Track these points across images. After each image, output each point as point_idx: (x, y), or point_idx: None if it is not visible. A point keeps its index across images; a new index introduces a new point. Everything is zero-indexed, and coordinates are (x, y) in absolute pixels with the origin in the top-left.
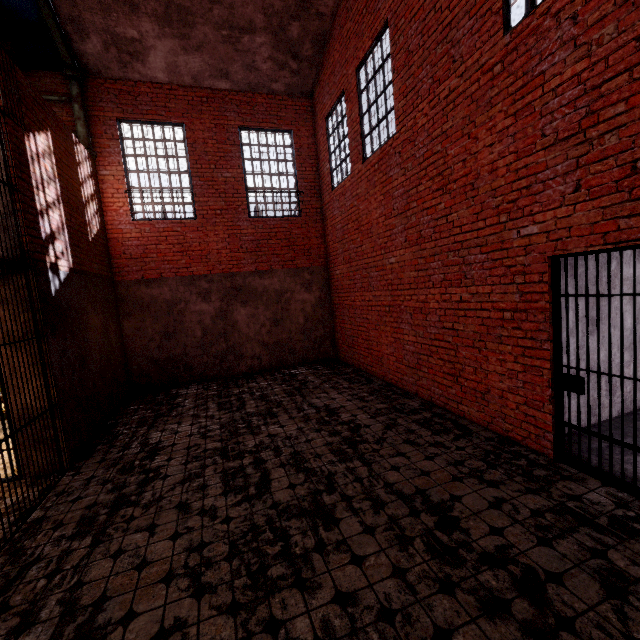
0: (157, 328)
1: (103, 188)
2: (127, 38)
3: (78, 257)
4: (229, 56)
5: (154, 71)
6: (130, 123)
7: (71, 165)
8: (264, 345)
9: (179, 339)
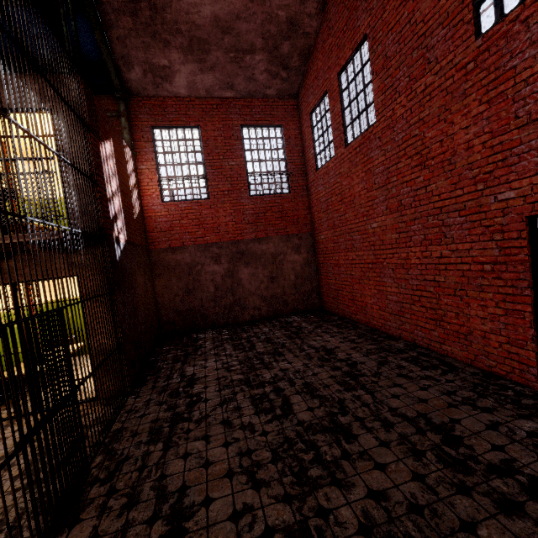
0: (180, 285)
1: (141, 179)
2: (160, 66)
3: (129, 232)
4: (234, 72)
5: (178, 88)
6: (160, 129)
7: (123, 163)
8: (263, 298)
9: (197, 294)
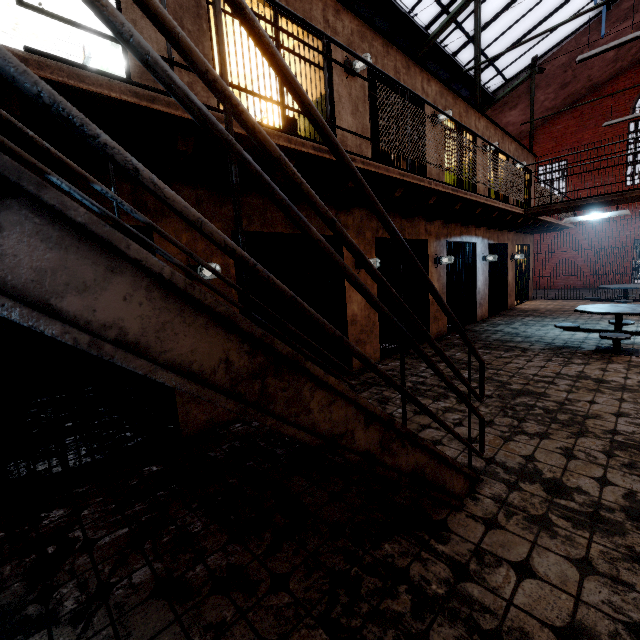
0: None
1: None
2: None
3: None
4: None
5: None
6: None
7: None
8: None
9: None
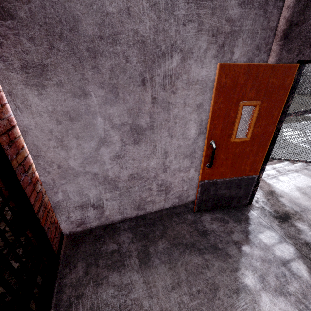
0: None
1: None
2: None
3: None
4: None
5: None
6: None
7: None
8: None
9: None
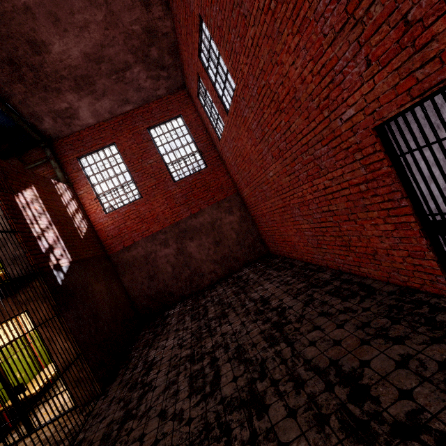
0: (143, 275)
1: (83, 202)
2: (63, 109)
3: (75, 252)
4: (123, 89)
5: (86, 120)
6: (85, 157)
7: (55, 198)
8: (215, 262)
9: (159, 277)
